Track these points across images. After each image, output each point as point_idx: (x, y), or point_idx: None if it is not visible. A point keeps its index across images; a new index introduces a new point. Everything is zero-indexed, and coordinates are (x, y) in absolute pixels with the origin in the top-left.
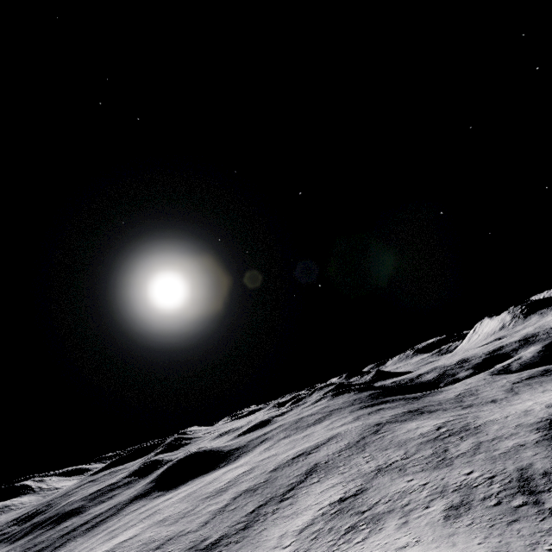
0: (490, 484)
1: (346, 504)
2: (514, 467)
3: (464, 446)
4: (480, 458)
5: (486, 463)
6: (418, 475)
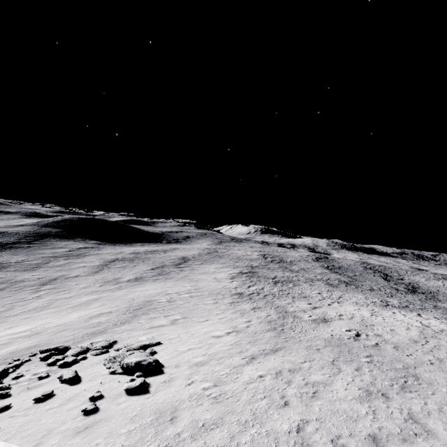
0: None
1: None
2: None
3: None
4: None
5: None
6: None
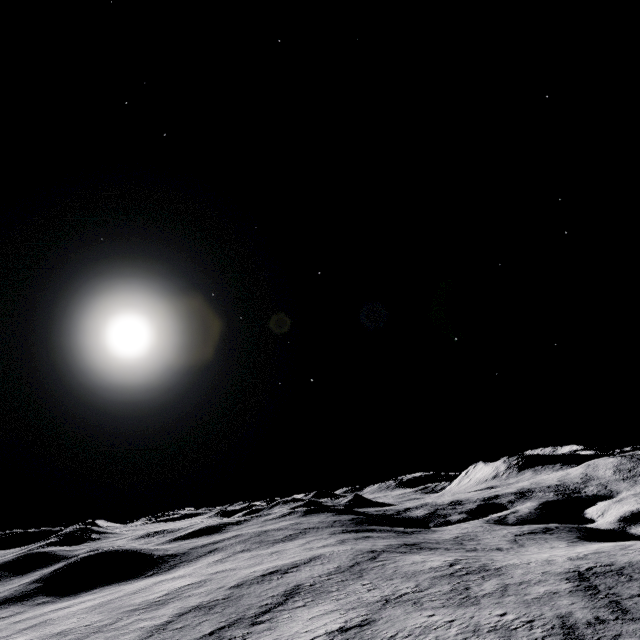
0: (530, 628)
1: (350, 635)
2: (552, 613)
3: (488, 586)
4: (511, 600)
5: (519, 606)
6: (440, 611)
